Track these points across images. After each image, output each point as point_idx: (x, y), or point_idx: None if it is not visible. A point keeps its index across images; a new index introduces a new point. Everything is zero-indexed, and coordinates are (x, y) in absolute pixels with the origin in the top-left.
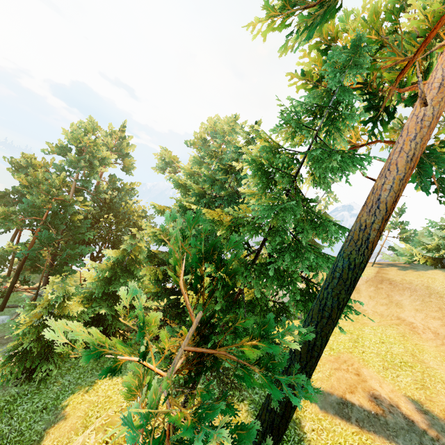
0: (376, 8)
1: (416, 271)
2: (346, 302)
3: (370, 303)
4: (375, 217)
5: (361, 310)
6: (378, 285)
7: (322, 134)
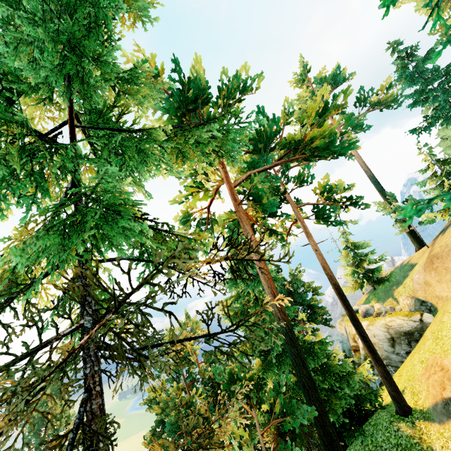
0: (225, 212)
1: (450, 227)
2: (297, 351)
3: (443, 287)
4: (274, 308)
5: (445, 298)
6: (433, 266)
7: (271, 238)
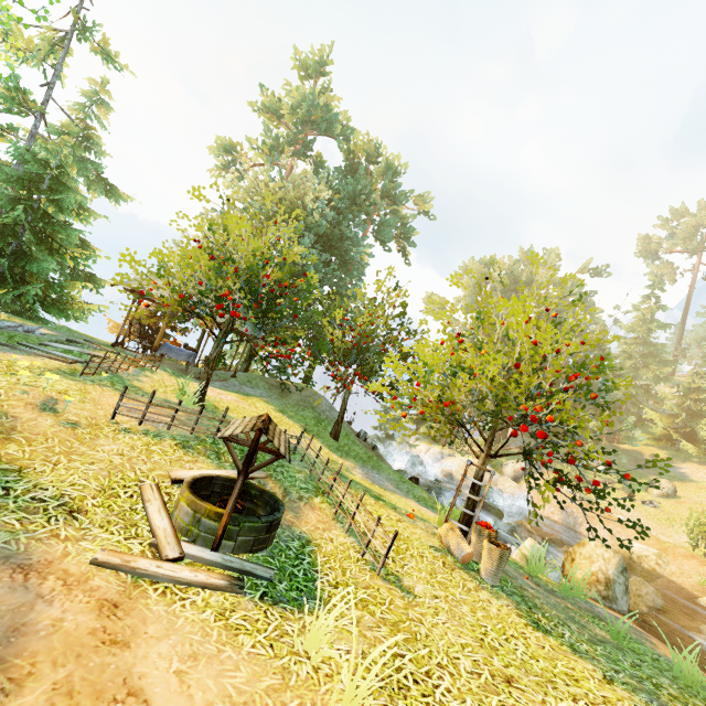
0: None
1: None
2: None
3: None
4: None
5: None
6: None
7: None
